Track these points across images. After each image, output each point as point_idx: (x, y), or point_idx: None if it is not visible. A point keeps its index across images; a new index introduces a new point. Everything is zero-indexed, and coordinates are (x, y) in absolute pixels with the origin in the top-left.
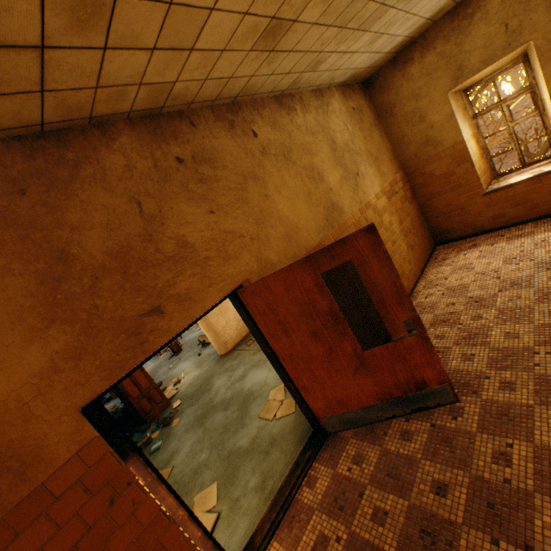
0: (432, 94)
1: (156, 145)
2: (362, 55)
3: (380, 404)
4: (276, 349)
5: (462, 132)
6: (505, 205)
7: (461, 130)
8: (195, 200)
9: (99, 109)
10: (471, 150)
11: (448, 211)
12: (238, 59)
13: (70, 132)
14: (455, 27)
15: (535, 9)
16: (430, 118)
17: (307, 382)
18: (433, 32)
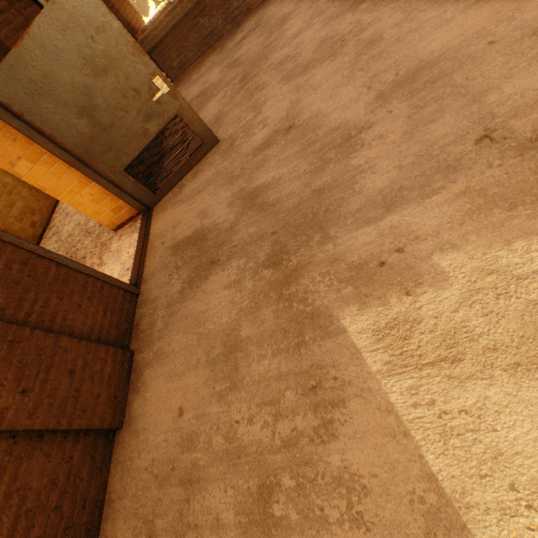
0: None
1: None
2: None
3: None
4: None
5: None
6: None
7: None
8: None
9: None
10: None
11: None
12: None
13: None
14: None
15: None
16: None
17: None
18: None
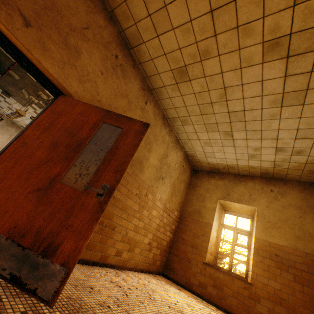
0: (213, 194)
1: (117, 45)
2: (200, 147)
3: (4, 240)
4: (25, 133)
5: (214, 221)
6: (210, 280)
7: (214, 219)
8: (103, 63)
9: (118, 12)
10: (212, 233)
11: (183, 257)
12: (166, 68)
13: (103, 2)
14: (234, 180)
15: (262, 197)
16: (206, 203)
17: (0, 169)
18: (227, 175)
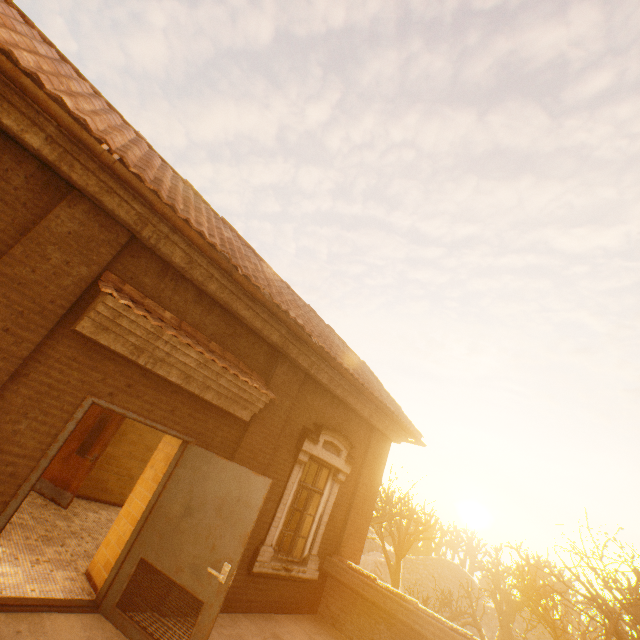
0: None
1: None
2: None
3: (49, 483)
4: None
5: None
6: None
7: None
8: None
9: None
10: None
11: None
12: None
13: None
14: None
15: None
16: None
17: None
18: None
